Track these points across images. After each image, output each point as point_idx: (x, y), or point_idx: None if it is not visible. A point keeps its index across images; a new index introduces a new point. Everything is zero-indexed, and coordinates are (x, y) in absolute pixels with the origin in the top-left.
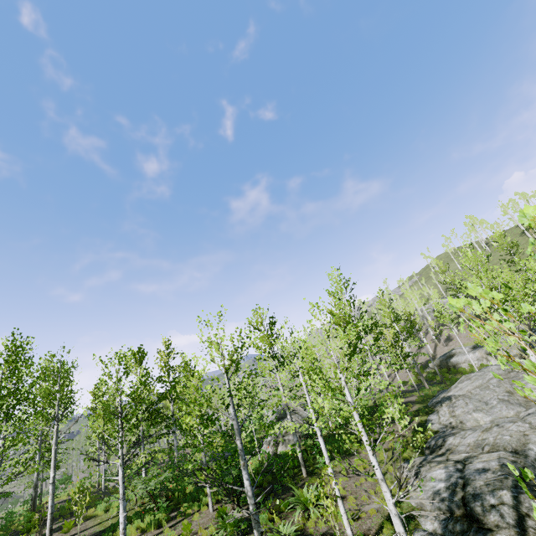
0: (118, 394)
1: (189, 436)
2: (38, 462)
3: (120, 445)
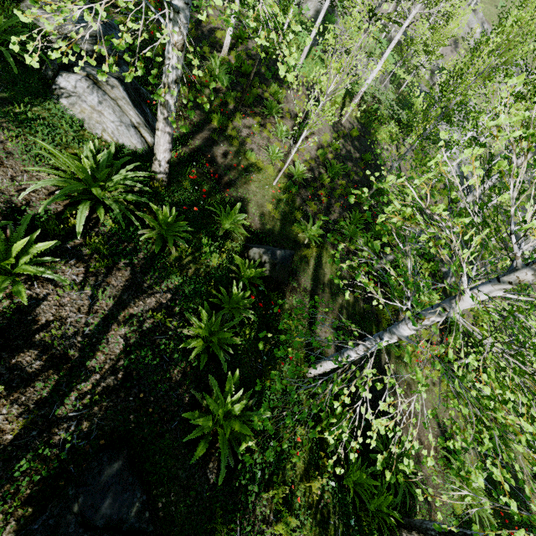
0: None
1: None
2: None
3: None
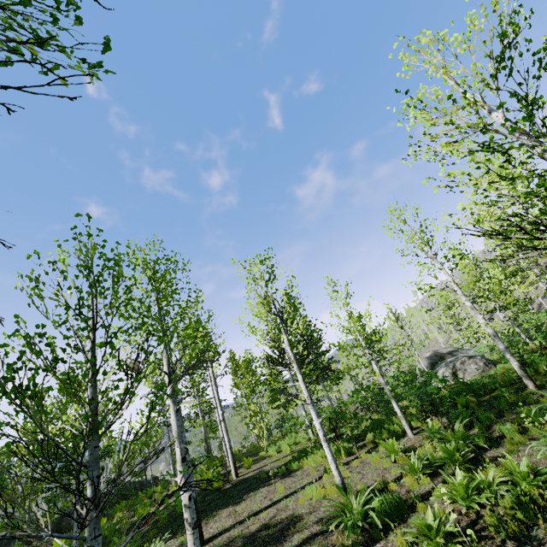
0: (271, 294)
1: (334, 390)
2: (202, 419)
3: (288, 349)
